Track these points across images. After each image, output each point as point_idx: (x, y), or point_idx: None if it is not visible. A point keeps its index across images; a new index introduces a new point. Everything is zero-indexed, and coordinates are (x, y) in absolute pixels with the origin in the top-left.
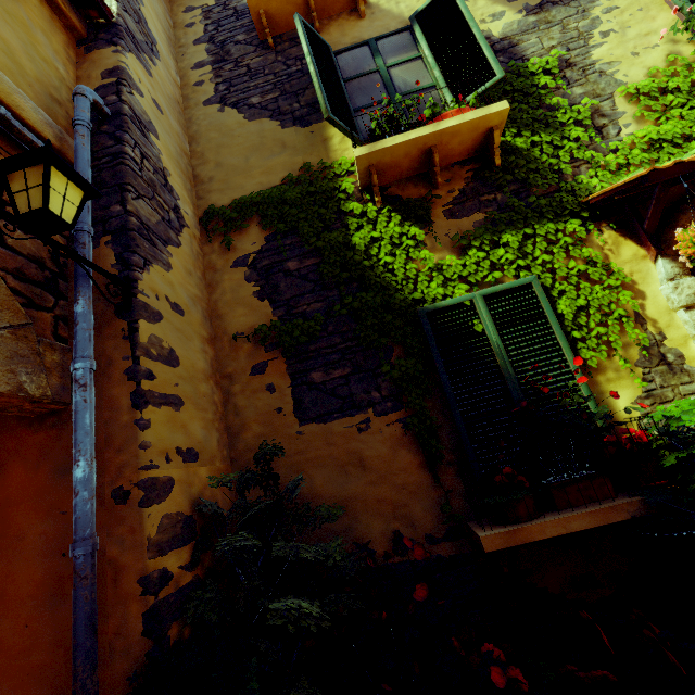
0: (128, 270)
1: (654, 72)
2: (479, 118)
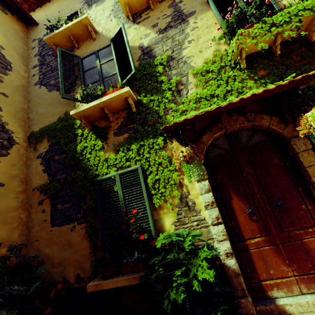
0: None
1: (206, 61)
2: (117, 95)
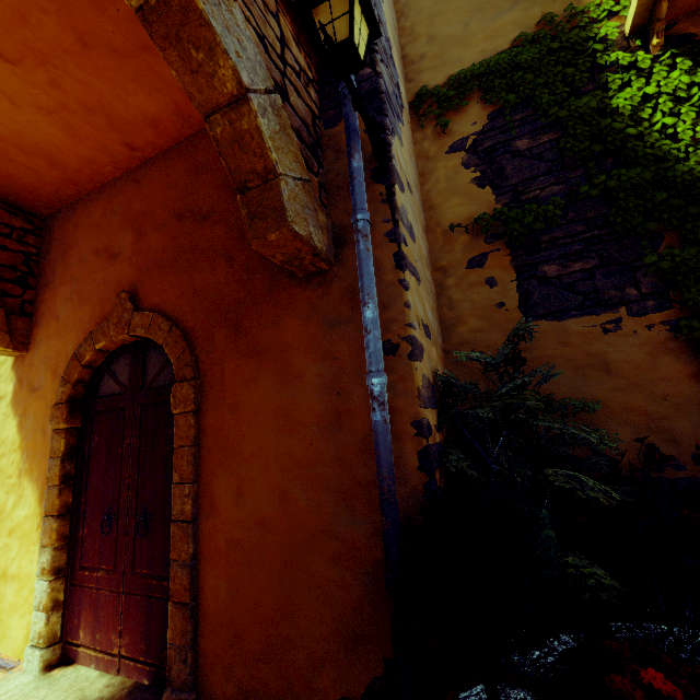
0: (382, 134)
1: None
2: None
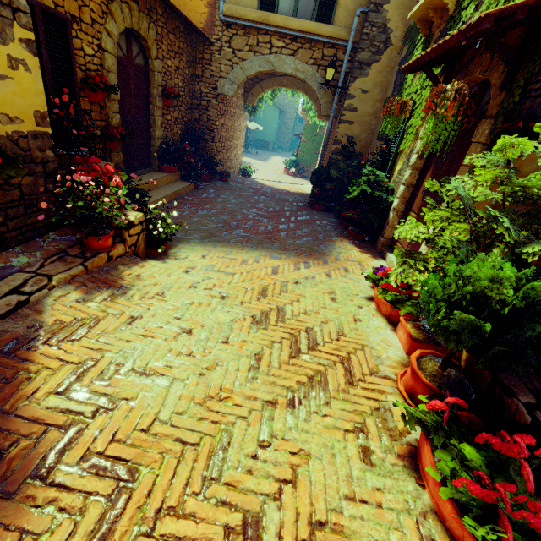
0: (349, 84)
1: None
2: None
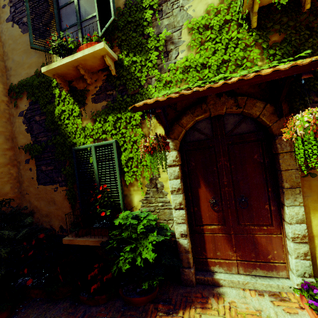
0: None
1: (209, 9)
2: (91, 53)
